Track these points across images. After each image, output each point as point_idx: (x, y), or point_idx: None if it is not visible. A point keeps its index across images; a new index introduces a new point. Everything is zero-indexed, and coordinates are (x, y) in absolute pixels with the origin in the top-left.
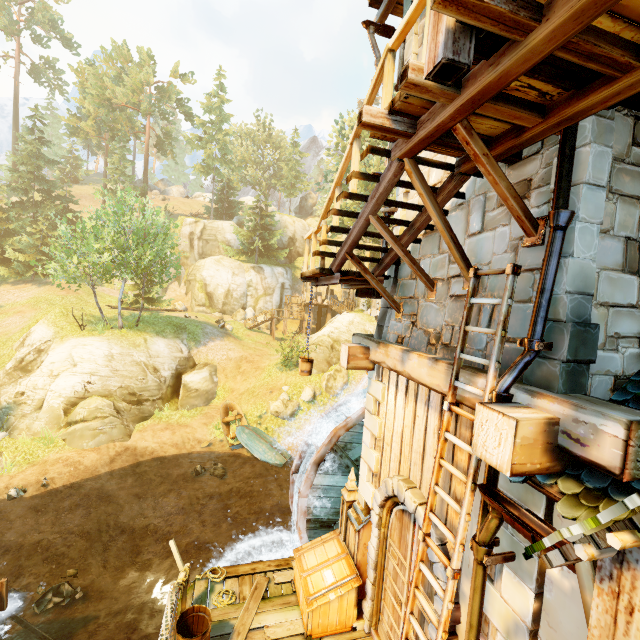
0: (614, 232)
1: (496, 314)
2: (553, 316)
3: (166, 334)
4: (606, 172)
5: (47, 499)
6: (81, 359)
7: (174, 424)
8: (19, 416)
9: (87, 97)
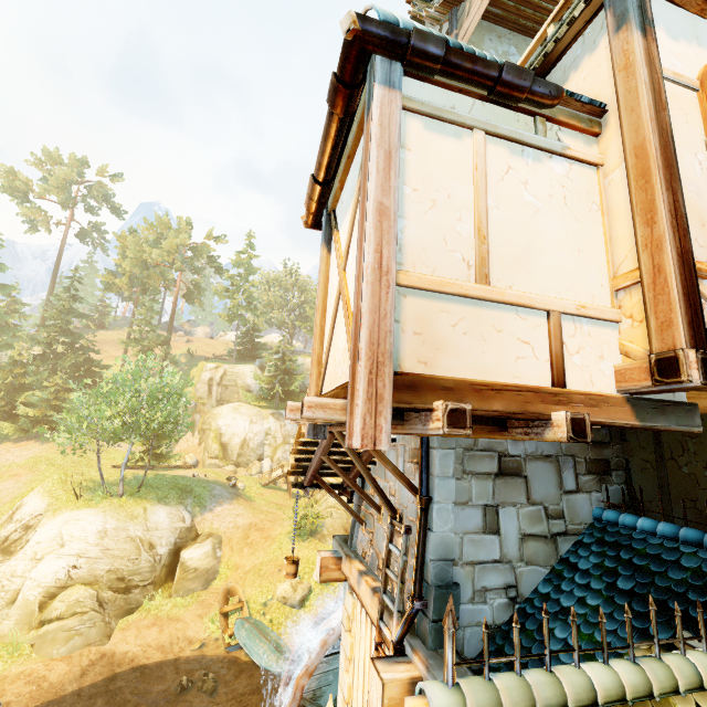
0: (473, 502)
1: (409, 557)
2: (426, 578)
3: (169, 500)
4: (451, 466)
5: None
6: (71, 537)
7: (164, 618)
8: None
9: (125, 260)
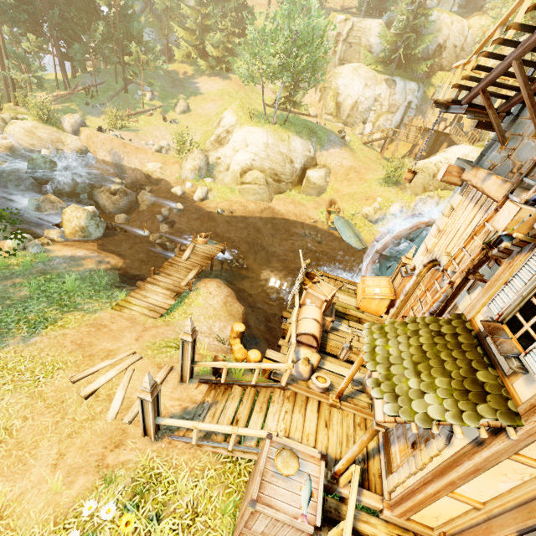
0: None
1: None
2: None
3: (302, 135)
4: None
5: (232, 219)
6: (251, 143)
7: (296, 202)
8: (218, 171)
9: None
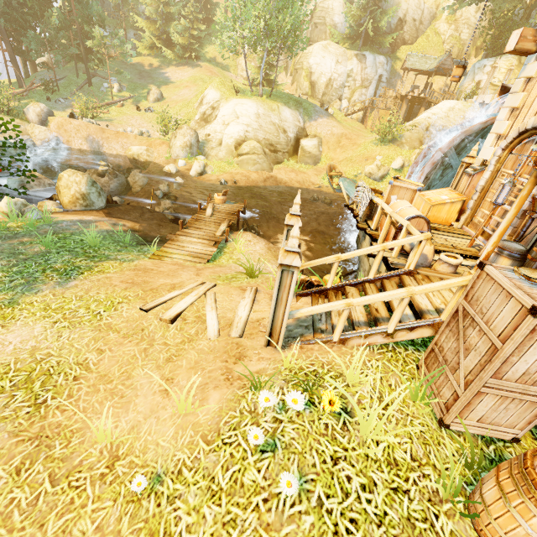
0: None
1: None
2: None
3: (290, 106)
4: None
5: (237, 190)
6: (241, 114)
7: (296, 170)
8: (210, 148)
9: None
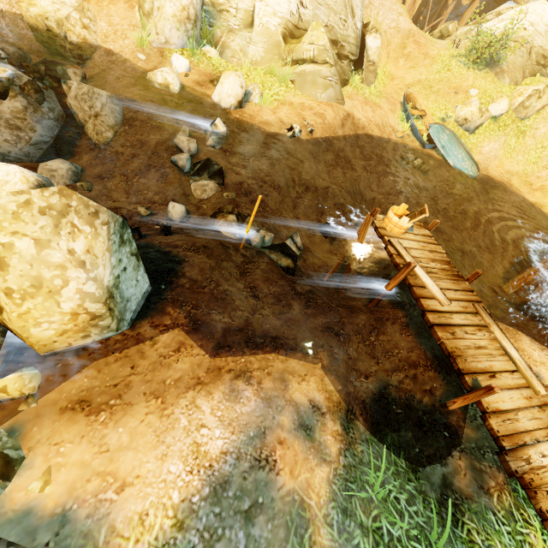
0: None
1: None
2: None
3: None
4: None
5: (315, 148)
6: None
7: (369, 100)
8: (225, 29)
9: None
